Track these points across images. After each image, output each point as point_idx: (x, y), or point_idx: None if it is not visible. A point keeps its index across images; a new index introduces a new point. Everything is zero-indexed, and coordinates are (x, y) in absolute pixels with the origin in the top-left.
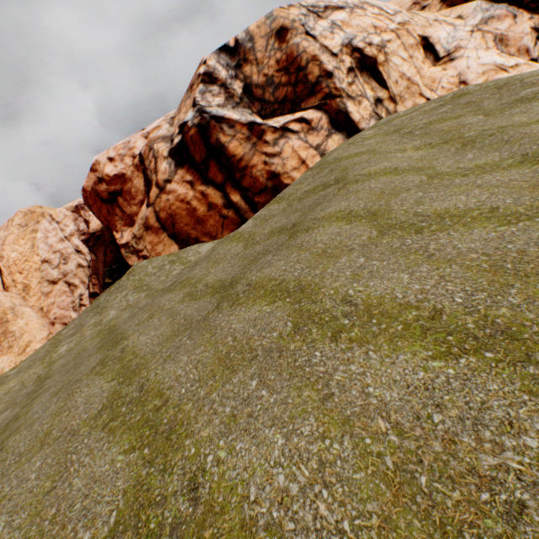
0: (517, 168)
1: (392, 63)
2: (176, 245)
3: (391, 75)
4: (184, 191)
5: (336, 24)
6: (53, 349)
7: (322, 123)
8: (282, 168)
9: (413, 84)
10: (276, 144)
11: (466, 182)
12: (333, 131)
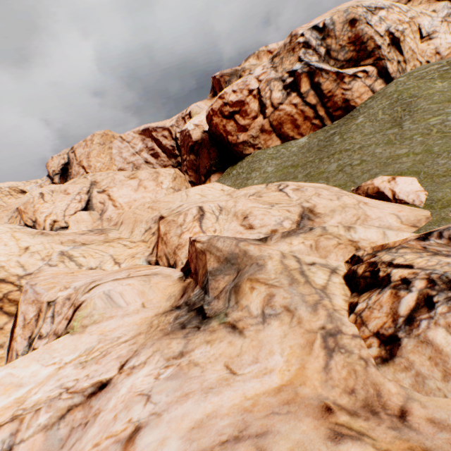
0: None
1: (406, 41)
2: (279, 141)
3: (405, 48)
4: (290, 110)
5: (381, 18)
6: (245, 184)
7: (373, 73)
8: (351, 97)
9: (414, 53)
10: (349, 84)
11: None
12: (378, 78)
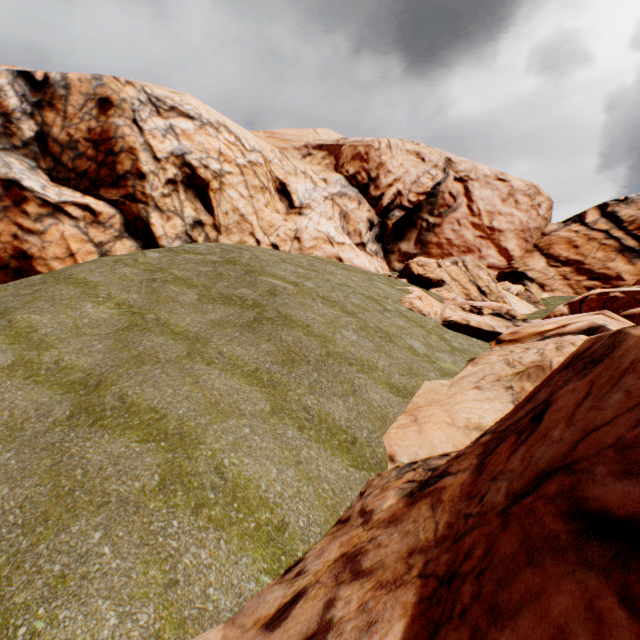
0: (55, 391)
1: (227, 194)
2: None
3: (223, 204)
4: None
5: (175, 130)
6: None
7: (115, 221)
8: (40, 251)
9: (246, 222)
10: (41, 220)
11: (5, 390)
12: (126, 235)
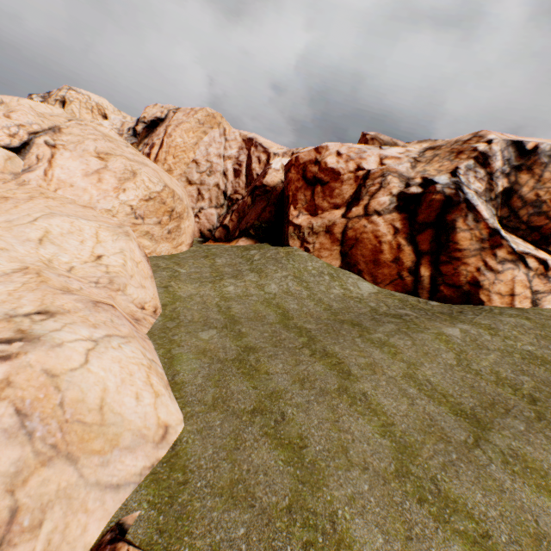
0: None
1: None
2: (339, 262)
3: None
4: (384, 231)
5: None
6: (219, 279)
7: None
8: (488, 285)
9: None
10: (502, 263)
11: None
12: None
